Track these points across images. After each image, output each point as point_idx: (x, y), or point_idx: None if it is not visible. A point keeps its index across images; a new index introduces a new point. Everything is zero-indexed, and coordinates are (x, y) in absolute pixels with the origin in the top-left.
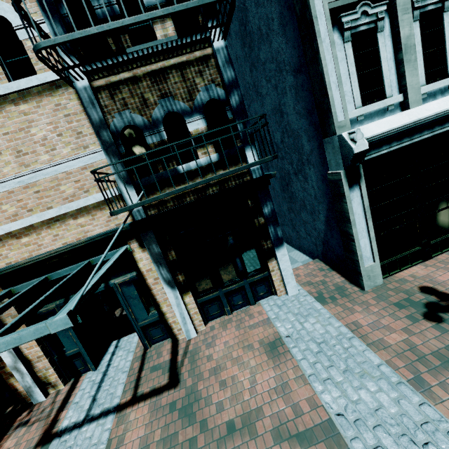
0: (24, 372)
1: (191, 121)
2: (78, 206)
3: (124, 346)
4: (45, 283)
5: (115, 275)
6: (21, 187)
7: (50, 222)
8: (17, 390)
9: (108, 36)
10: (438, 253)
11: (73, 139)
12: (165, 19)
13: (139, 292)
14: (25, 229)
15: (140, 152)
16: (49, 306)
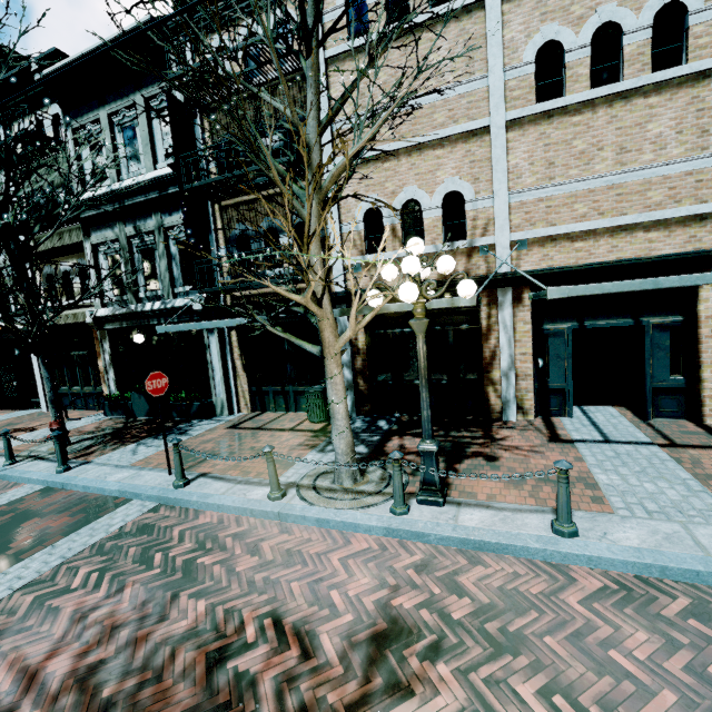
0: (512, 383)
1: None
2: (661, 217)
3: (597, 411)
4: (569, 298)
5: (650, 313)
6: (604, 187)
7: (615, 231)
8: (488, 401)
9: None
10: None
11: (692, 138)
12: None
13: (670, 345)
14: (585, 233)
15: None
16: (559, 326)
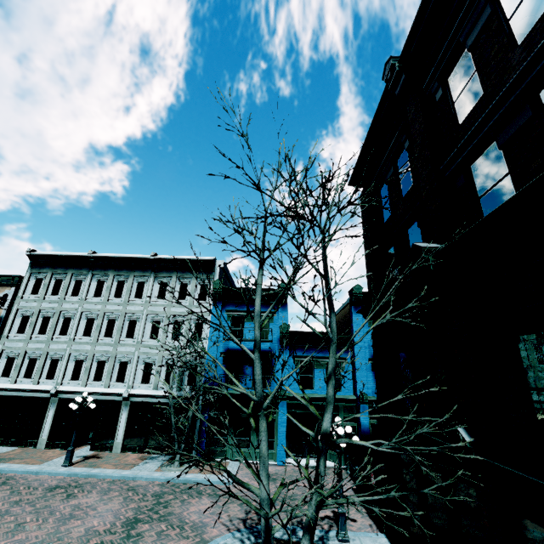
0: None
1: None
2: None
3: None
4: None
5: None
6: None
7: None
8: None
9: None
10: None
11: None
12: None
13: None
14: None
15: None
16: None
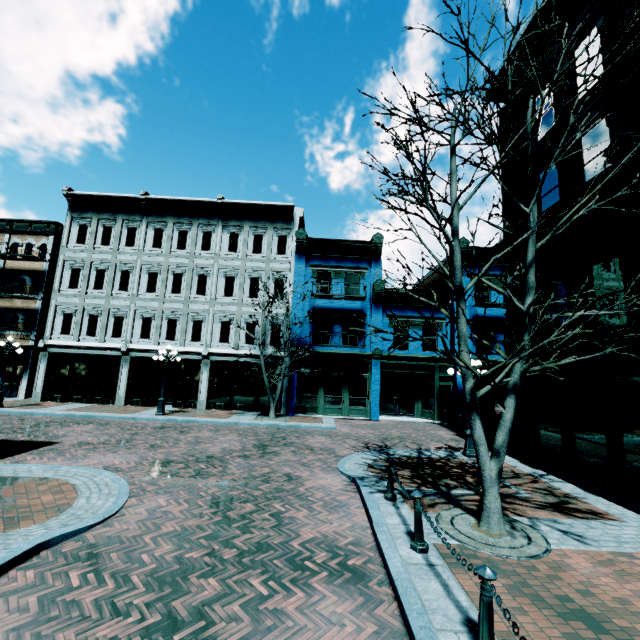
0: None
1: (21, 319)
2: None
3: None
4: None
5: None
6: None
7: None
8: None
9: (12, 289)
10: (72, 402)
11: None
12: (30, 289)
13: None
14: None
15: (3, 322)
16: None
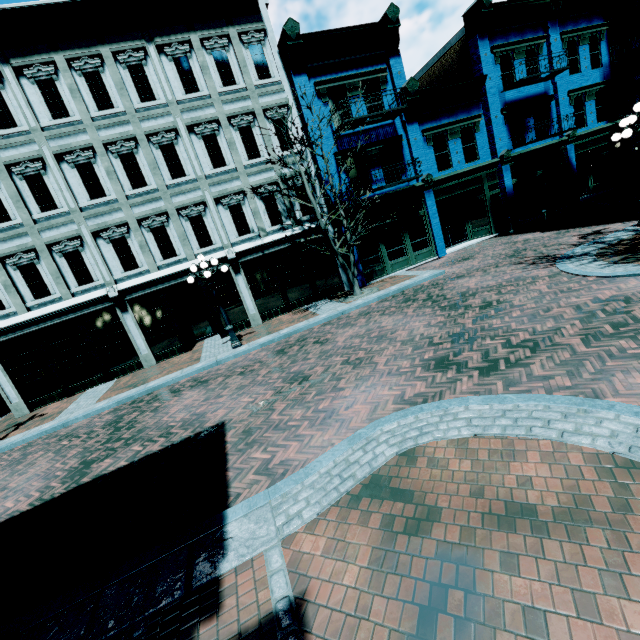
0: None
1: None
2: None
3: None
4: None
5: None
6: None
7: None
8: None
9: None
10: (80, 392)
11: None
12: None
13: None
14: None
15: None
16: None
